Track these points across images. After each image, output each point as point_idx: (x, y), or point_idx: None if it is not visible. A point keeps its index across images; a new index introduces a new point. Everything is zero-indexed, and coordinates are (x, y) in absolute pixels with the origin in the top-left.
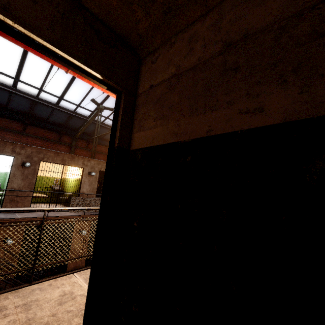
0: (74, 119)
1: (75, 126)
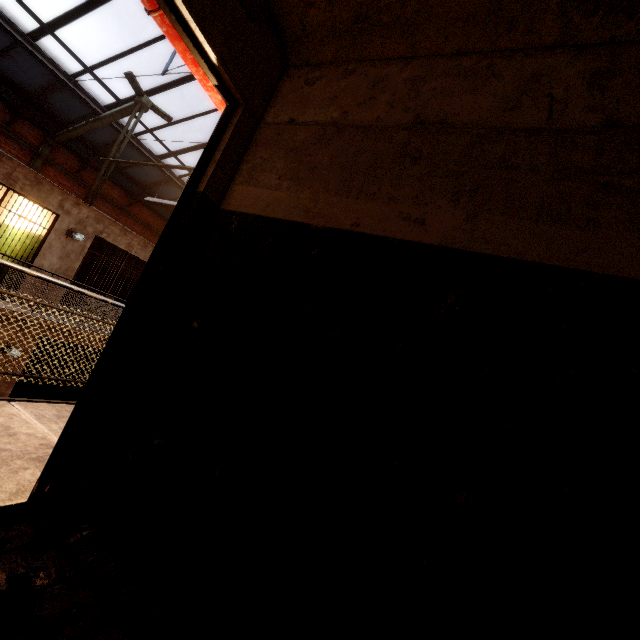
0: (67, 96)
1: (62, 113)
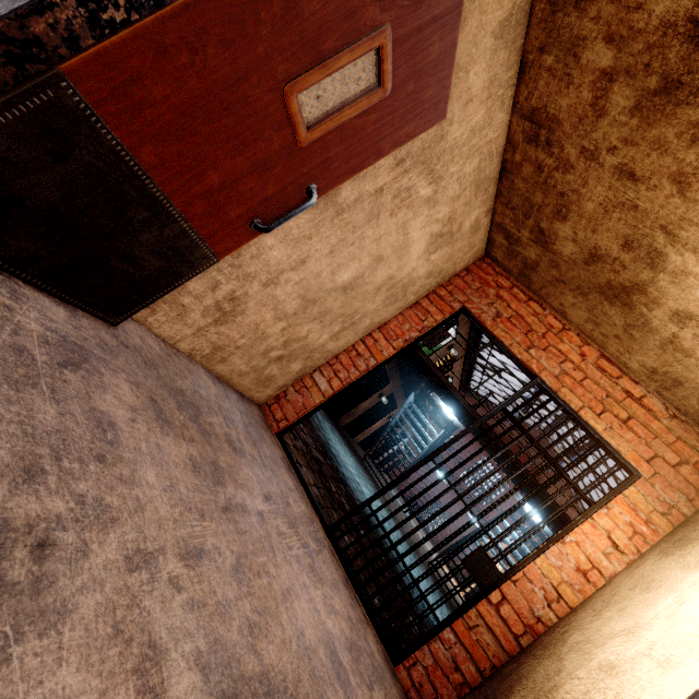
0: None
1: None
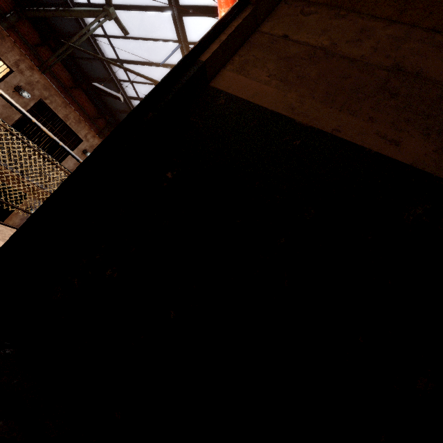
0: None
1: None
